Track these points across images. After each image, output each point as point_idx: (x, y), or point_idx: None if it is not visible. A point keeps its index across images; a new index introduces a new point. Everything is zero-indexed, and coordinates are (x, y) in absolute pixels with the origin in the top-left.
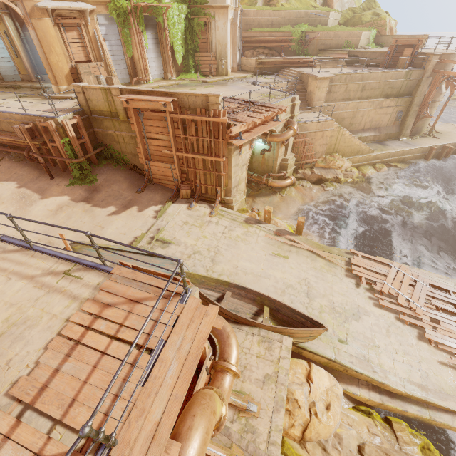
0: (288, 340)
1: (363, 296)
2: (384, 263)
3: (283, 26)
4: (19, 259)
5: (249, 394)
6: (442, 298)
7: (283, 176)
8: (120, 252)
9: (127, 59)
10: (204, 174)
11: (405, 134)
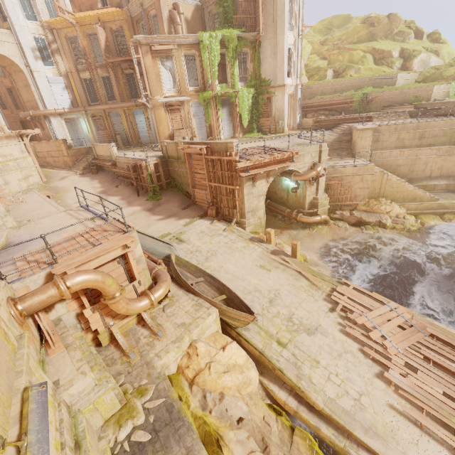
0: (214, 310)
1: (332, 319)
2: (379, 300)
3: (345, 92)
4: (81, 213)
5: (165, 328)
6: (443, 352)
7: (314, 213)
8: (144, 235)
9: (207, 126)
10: (228, 200)
11: None
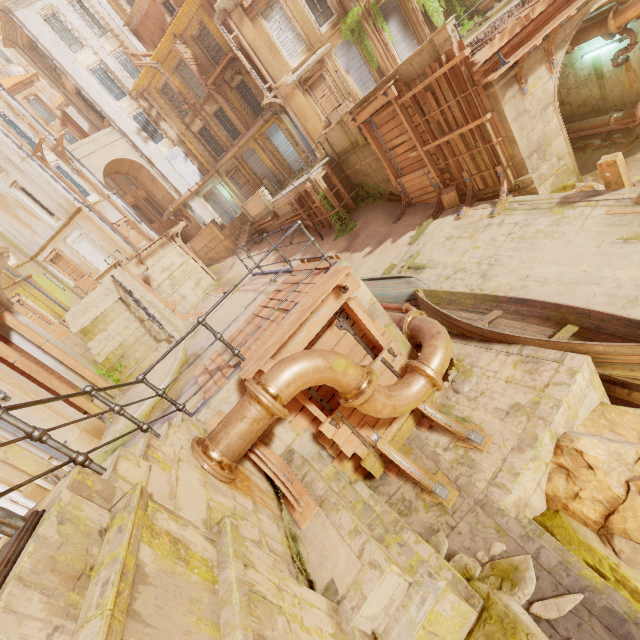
0: (578, 360)
1: None
2: None
3: None
4: (256, 282)
5: (479, 424)
6: None
7: None
8: None
9: (374, 75)
10: (473, 159)
11: None
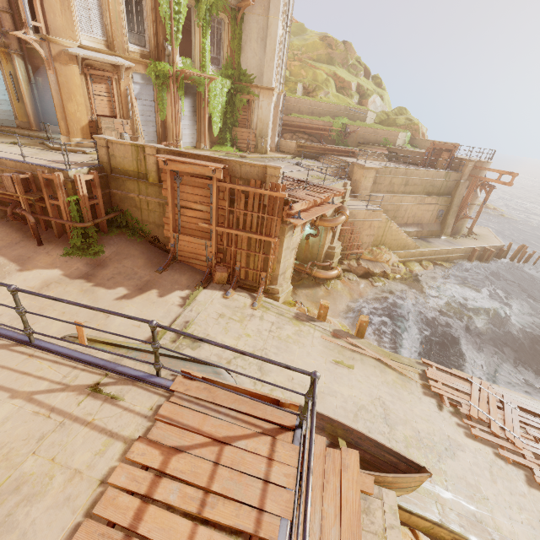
0: (391, 496)
1: (449, 422)
2: (462, 377)
3: (323, 116)
4: (7, 361)
5: None
6: (536, 425)
7: (328, 266)
8: (139, 353)
9: (158, 122)
10: (247, 256)
11: (447, 232)
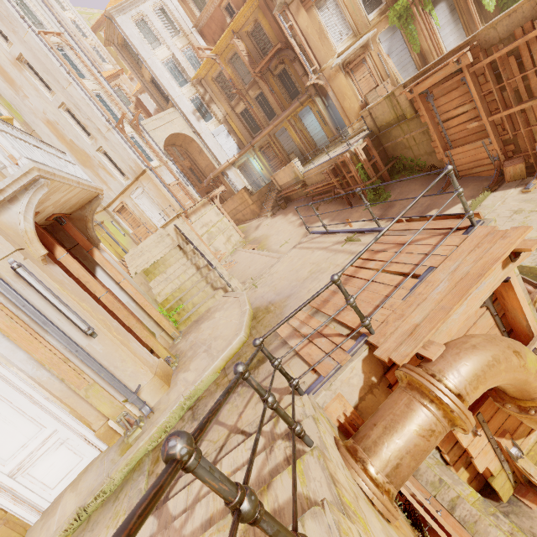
0: None
1: None
2: None
3: None
4: (319, 240)
5: None
6: None
7: None
8: None
9: (414, 58)
10: None
11: None
